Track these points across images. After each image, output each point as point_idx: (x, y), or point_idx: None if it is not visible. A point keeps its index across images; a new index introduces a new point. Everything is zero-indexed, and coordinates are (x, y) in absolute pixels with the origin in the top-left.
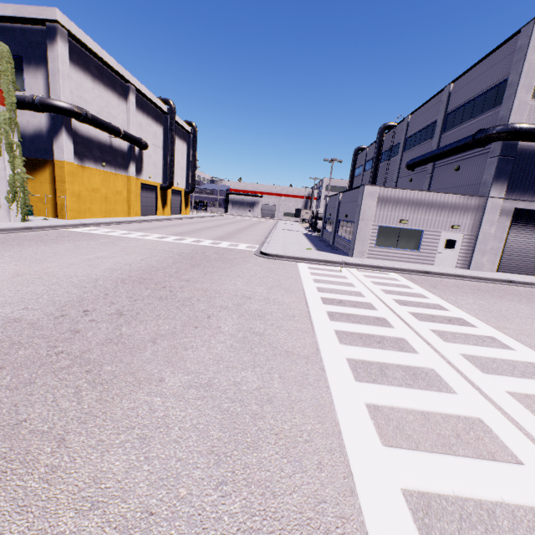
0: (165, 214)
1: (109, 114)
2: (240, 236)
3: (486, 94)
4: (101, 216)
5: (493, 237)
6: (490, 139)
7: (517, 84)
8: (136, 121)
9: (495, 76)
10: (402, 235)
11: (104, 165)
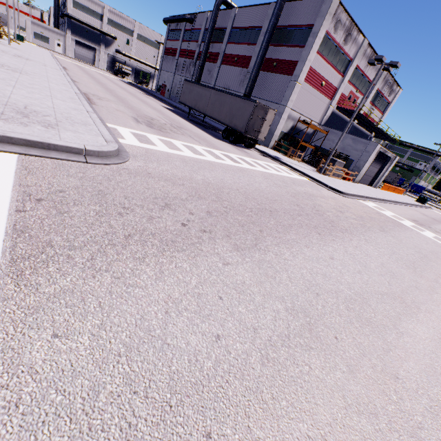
0: None
1: None
2: None
3: None
4: None
5: (71, 47)
6: (63, 15)
7: (67, 1)
8: None
9: None
10: (43, 38)
11: None
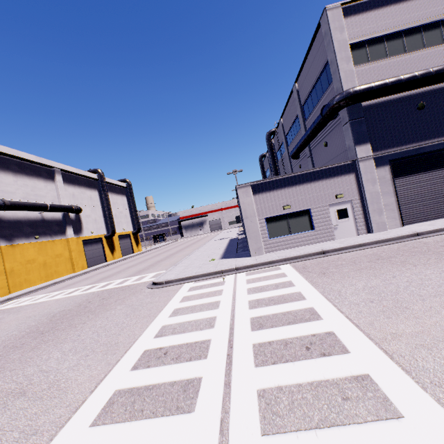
0: (115, 258)
1: (37, 195)
2: (162, 263)
3: (319, 78)
4: (41, 281)
5: (382, 194)
6: (333, 110)
7: (335, 60)
8: (68, 193)
9: (319, 63)
10: (291, 220)
11: (37, 237)
